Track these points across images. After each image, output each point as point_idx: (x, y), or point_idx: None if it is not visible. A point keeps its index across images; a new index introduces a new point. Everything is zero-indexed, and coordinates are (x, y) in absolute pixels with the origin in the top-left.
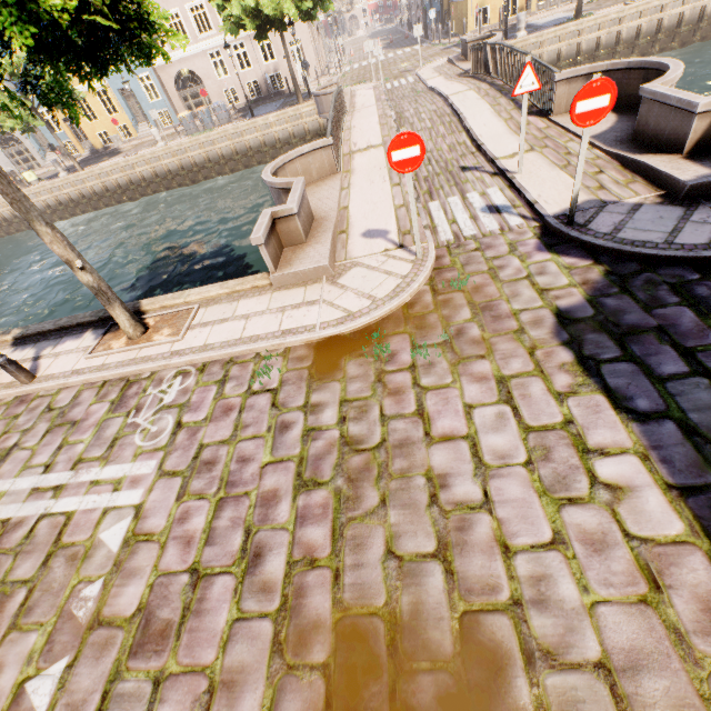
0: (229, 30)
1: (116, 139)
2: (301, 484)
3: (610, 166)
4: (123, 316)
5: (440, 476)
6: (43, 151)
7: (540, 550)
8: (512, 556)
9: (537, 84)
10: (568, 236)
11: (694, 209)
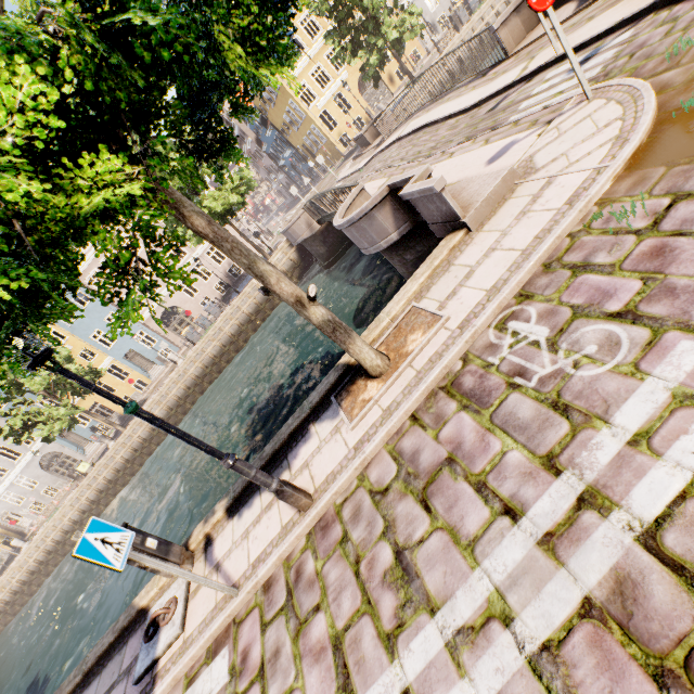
0: (197, 242)
1: (136, 396)
2: None
3: None
4: (364, 346)
5: None
6: (81, 448)
7: None
8: None
9: None
10: None
11: None
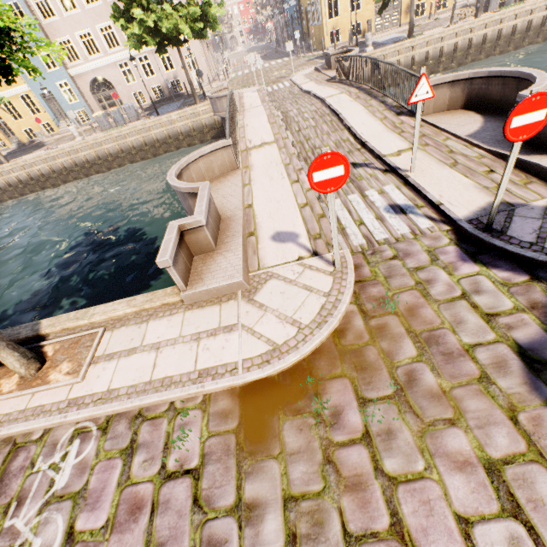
0: (133, 46)
1: (40, 134)
2: None
3: (498, 164)
4: (11, 357)
5: None
6: None
7: None
8: None
9: (430, 93)
10: (489, 244)
11: None
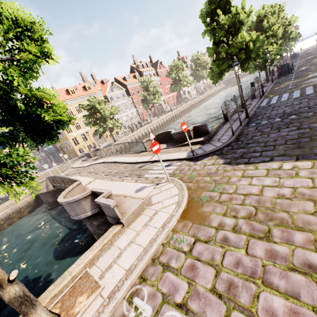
0: None
1: None
2: (266, 238)
3: (180, 148)
4: (43, 312)
5: (278, 195)
6: None
7: (314, 181)
8: (316, 187)
9: (154, 136)
10: (197, 157)
11: (210, 142)
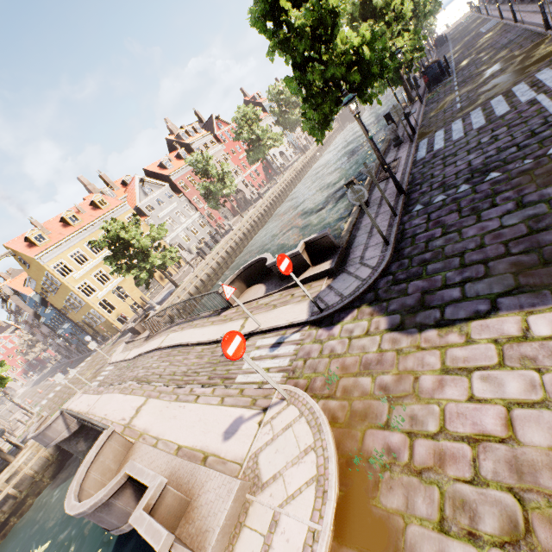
0: None
1: None
2: None
3: (291, 291)
4: None
5: None
6: None
7: None
8: None
9: (233, 288)
10: (329, 314)
11: (346, 270)
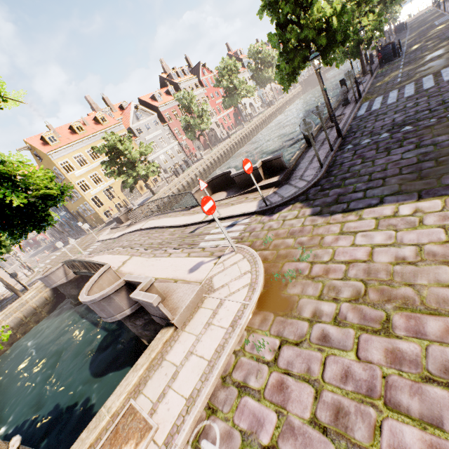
0: None
1: None
2: (385, 331)
3: (246, 195)
4: None
5: (396, 259)
6: None
7: (448, 232)
8: None
9: (206, 184)
10: (272, 207)
11: (289, 183)
